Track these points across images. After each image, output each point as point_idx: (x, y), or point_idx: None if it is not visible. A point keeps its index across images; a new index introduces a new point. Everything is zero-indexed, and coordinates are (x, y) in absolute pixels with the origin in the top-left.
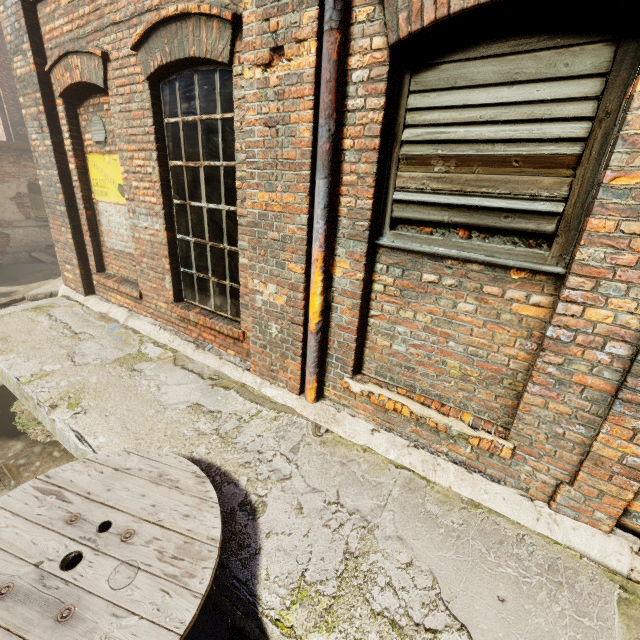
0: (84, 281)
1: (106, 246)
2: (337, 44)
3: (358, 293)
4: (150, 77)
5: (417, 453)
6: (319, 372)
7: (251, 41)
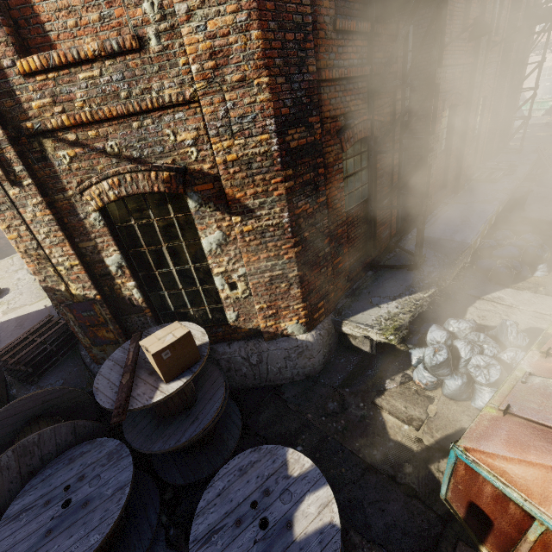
0: None
1: None
2: None
3: None
4: None
5: None
6: None
7: None
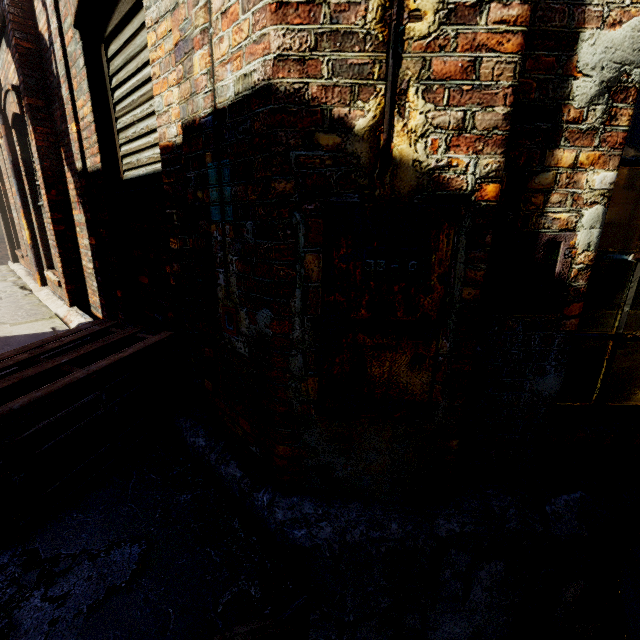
0: (13, 255)
1: None
2: (4, 129)
3: (37, 227)
4: None
5: (50, 296)
6: (40, 270)
7: None
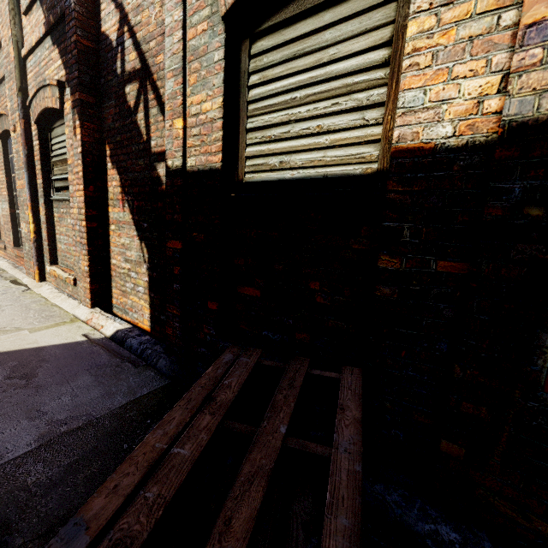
0: None
1: (1, 224)
2: (23, 123)
3: (45, 221)
4: (0, 138)
5: (56, 293)
6: (40, 265)
7: (10, 123)
